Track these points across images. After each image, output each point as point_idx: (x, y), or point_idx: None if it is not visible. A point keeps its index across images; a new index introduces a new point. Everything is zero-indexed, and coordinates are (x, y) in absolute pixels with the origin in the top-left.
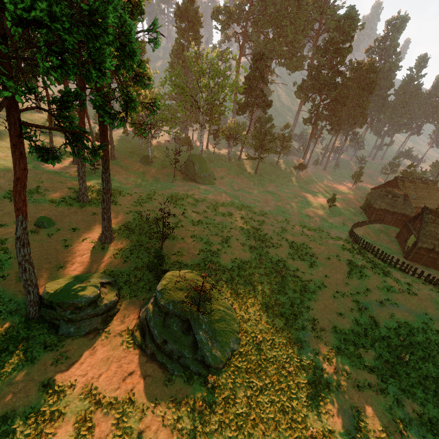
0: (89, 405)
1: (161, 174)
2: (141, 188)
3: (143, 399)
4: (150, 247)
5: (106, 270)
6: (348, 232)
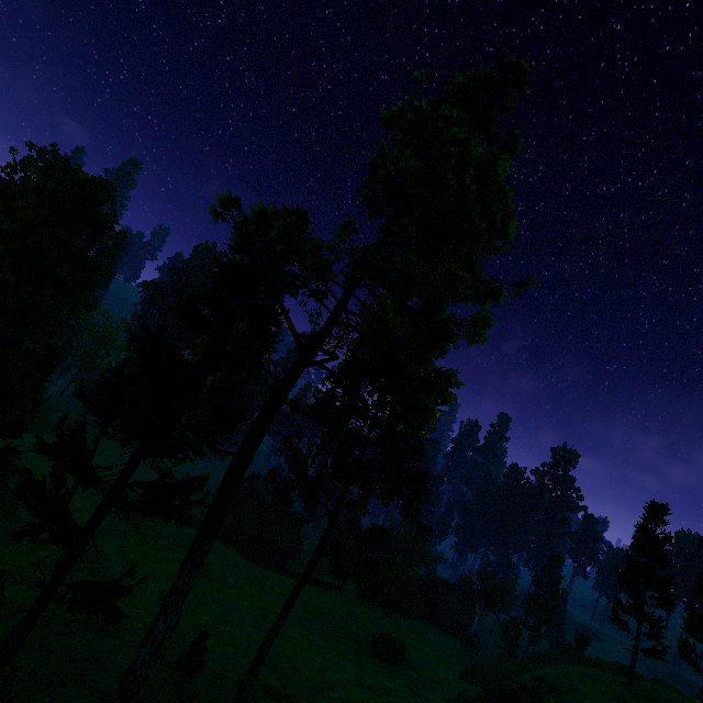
0: None
1: None
2: None
3: None
4: None
5: None
6: None
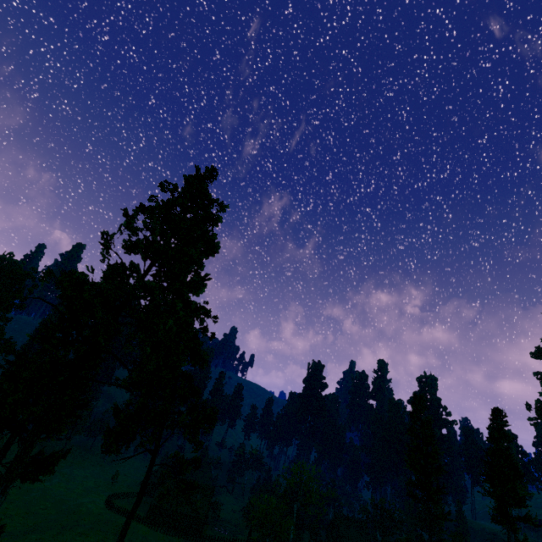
0: None
1: None
2: None
3: None
4: None
5: None
6: (109, 500)
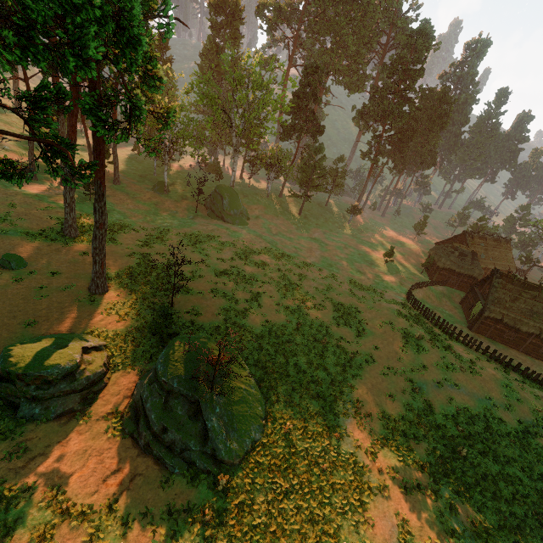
0: (52, 517)
1: (179, 207)
2: (151, 224)
3: (128, 507)
4: (156, 302)
5: (94, 330)
6: (406, 295)
